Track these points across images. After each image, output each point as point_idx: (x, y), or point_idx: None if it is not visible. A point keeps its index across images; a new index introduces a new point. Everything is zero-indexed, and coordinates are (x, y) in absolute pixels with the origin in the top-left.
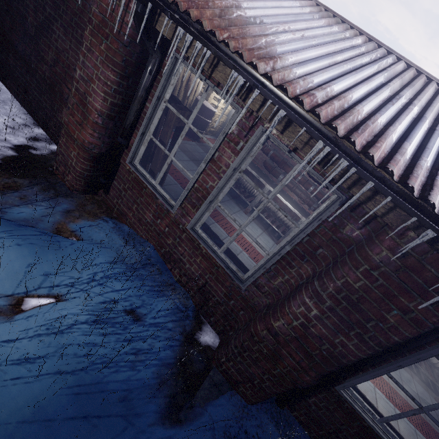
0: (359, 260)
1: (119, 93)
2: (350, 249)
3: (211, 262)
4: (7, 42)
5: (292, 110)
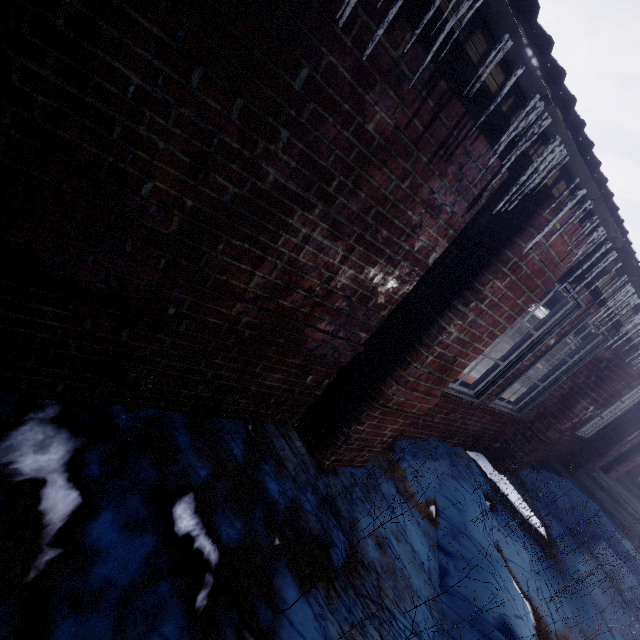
0: (624, 376)
1: None
2: (604, 365)
3: (497, 414)
4: None
5: None
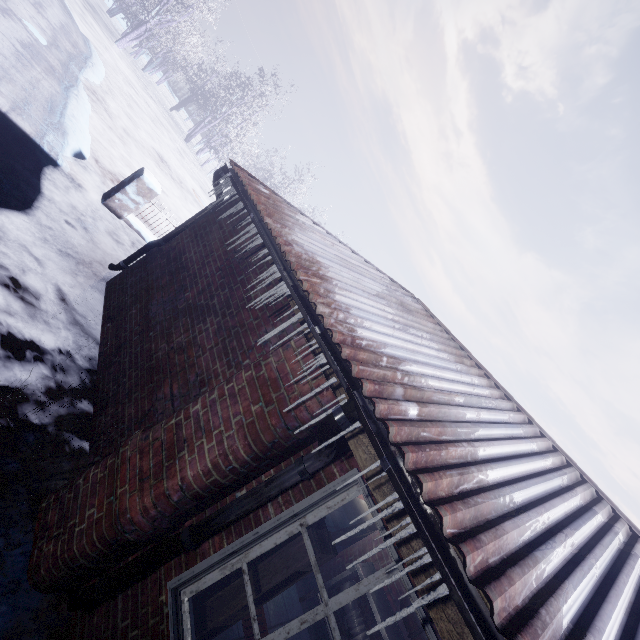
0: None
1: (237, 473)
2: None
3: None
4: (146, 293)
5: None
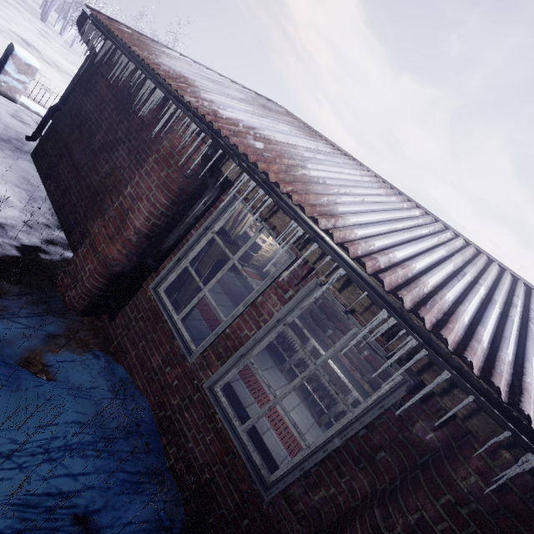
0: (439, 484)
1: (166, 216)
2: (423, 460)
3: (226, 444)
4: (66, 150)
5: (352, 269)
